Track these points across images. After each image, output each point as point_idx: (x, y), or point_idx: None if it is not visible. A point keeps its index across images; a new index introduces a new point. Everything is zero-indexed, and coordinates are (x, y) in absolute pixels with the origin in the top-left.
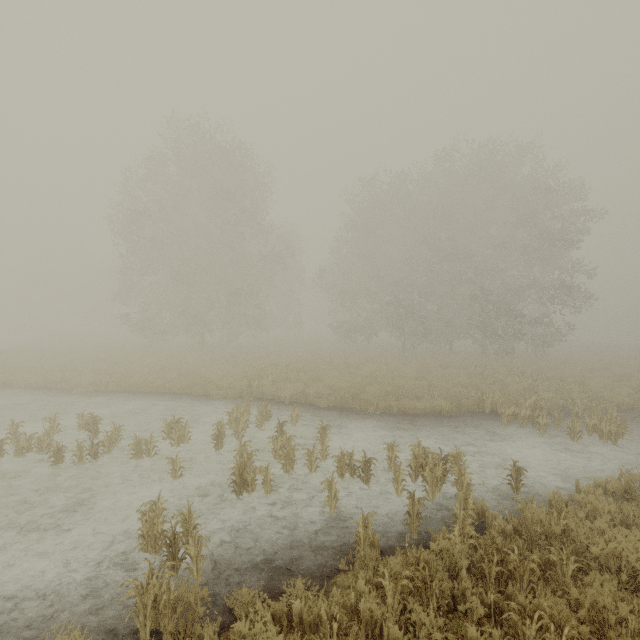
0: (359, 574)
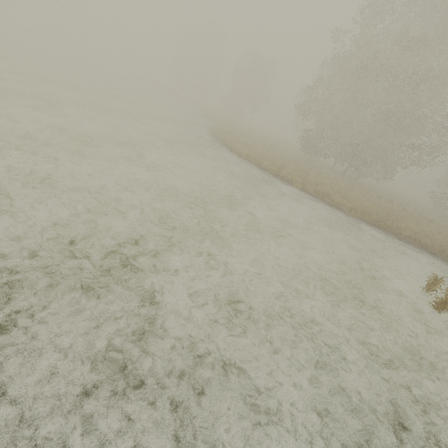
0: None
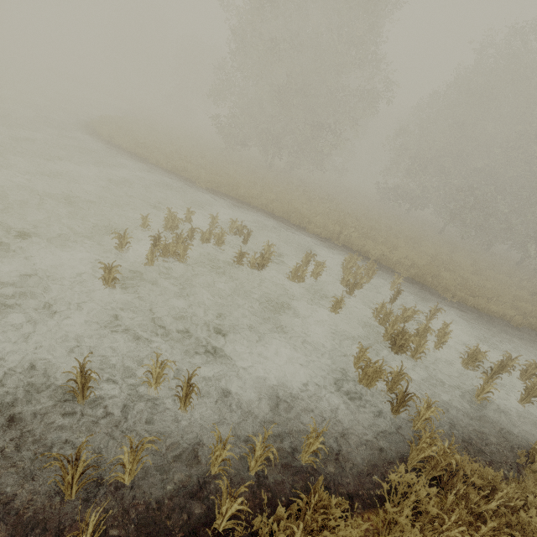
0: None
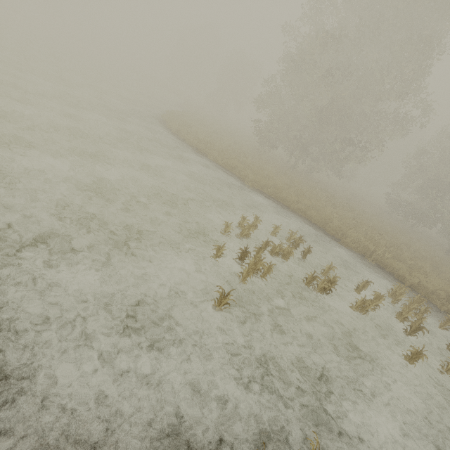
0: None
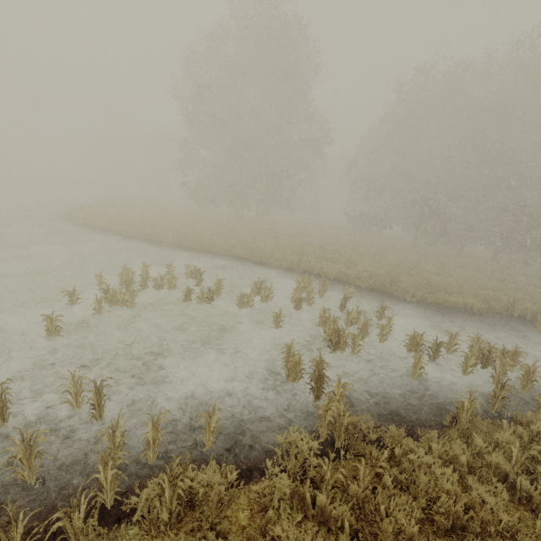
0: (472, 434)
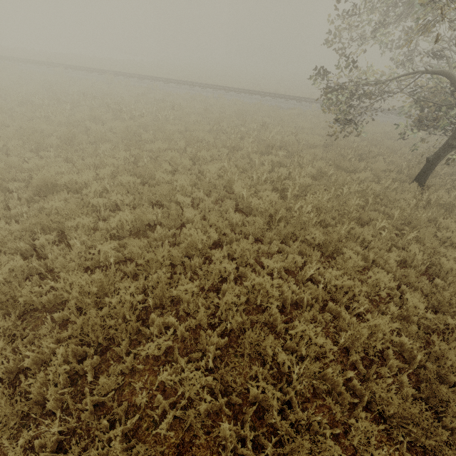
0: None
